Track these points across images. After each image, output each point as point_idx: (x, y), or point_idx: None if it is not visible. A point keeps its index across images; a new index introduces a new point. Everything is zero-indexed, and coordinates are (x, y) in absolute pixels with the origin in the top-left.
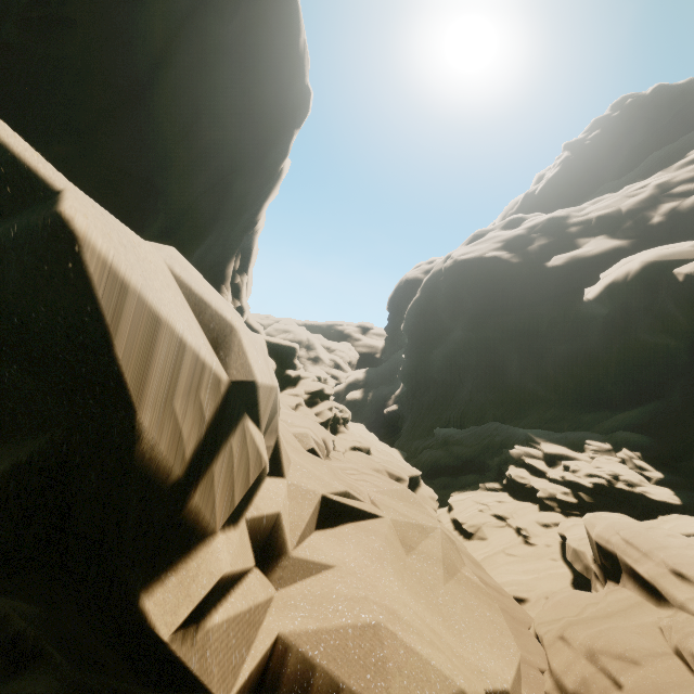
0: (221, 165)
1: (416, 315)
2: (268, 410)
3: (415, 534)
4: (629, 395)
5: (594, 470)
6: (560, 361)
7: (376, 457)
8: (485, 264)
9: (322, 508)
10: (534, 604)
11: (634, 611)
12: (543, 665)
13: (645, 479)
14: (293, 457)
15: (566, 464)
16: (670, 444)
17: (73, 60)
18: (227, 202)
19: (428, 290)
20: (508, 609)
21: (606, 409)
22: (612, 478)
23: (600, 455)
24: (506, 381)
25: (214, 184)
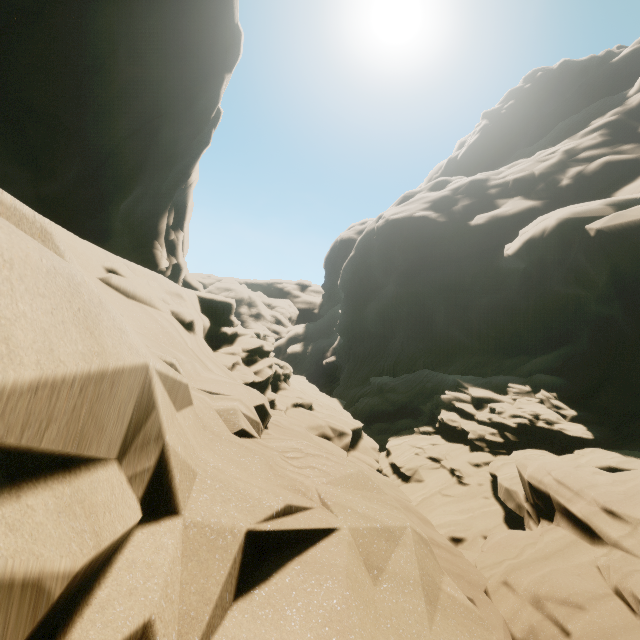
0: (145, 107)
1: (352, 272)
2: (115, 416)
3: (382, 544)
4: (543, 341)
5: (517, 410)
6: (483, 312)
7: (319, 412)
8: (414, 223)
9: (247, 551)
10: (471, 543)
11: (571, 550)
12: (508, 639)
13: (561, 417)
14: (205, 458)
15: (492, 407)
16: (581, 384)
17: None
18: (154, 150)
19: (362, 248)
20: (462, 573)
21: (524, 354)
22: (533, 418)
23: (521, 397)
24: (435, 331)
25: (137, 129)
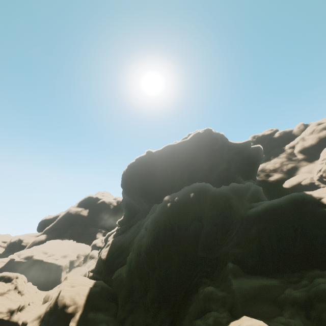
0: None
1: None
2: None
3: None
4: None
5: None
6: None
7: None
8: None
9: None
10: None
11: None
12: None
13: None
14: None
15: None
16: None
17: (251, 175)
18: None
19: None
20: None
21: None
22: None
23: None
24: None
25: None
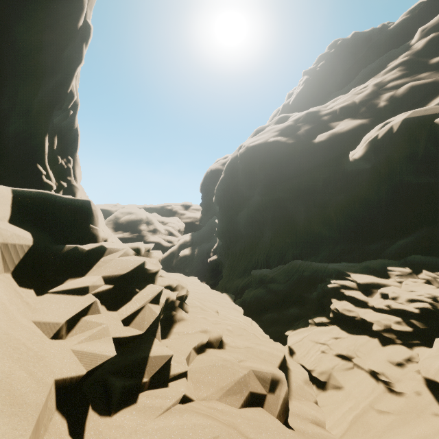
0: None
1: (223, 190)
2: None
3: None
4: (398, 226)
5: (411, 294)
6: (340, 207)
7: (232, 347)
8: (269, 146)
9: None
10: None
11: None
12: None
13: None
14: None
15: (384, 292)
16: None
17: None
18: (7, 51)
19: (230, 171)
20: None
21: (383, 239)
22: (432, 301)
23: (405, 279)
24: (297, 228)
25: None
